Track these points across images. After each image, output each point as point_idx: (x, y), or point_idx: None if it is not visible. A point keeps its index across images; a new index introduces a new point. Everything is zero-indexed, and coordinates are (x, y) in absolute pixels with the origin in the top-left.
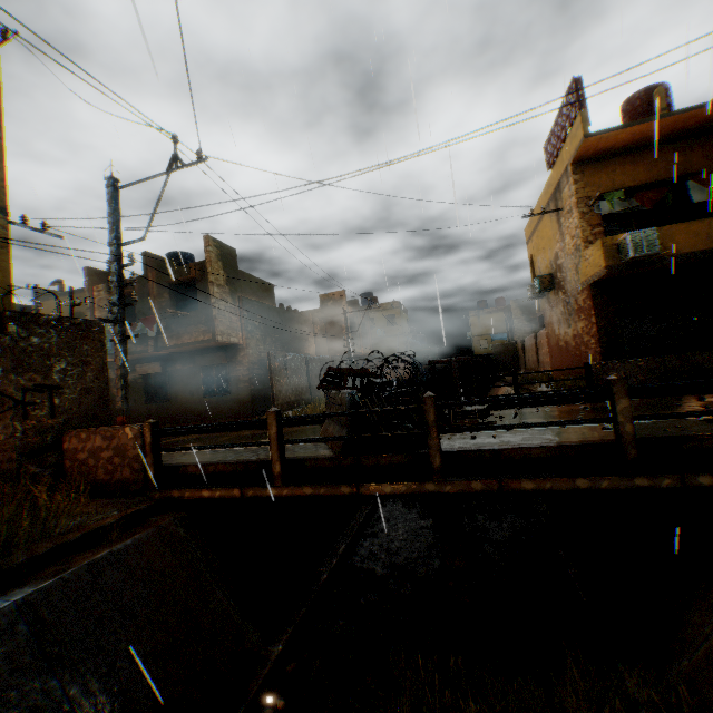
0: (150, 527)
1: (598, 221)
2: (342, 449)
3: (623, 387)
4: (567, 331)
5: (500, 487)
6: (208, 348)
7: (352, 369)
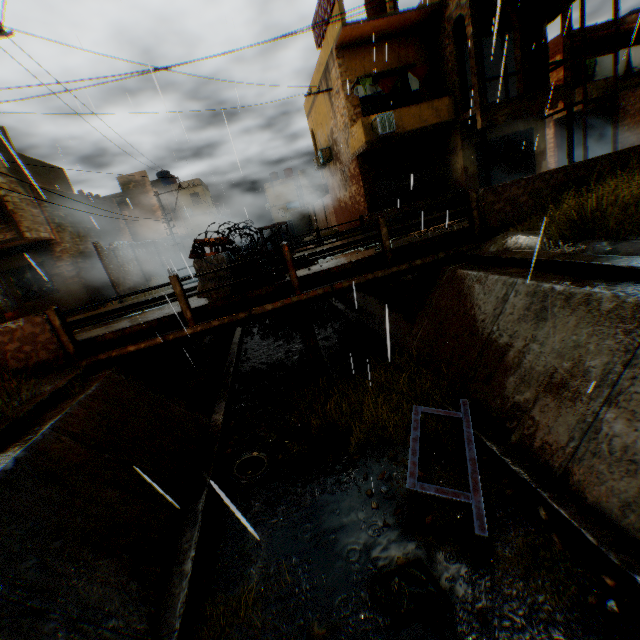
0: (101, 379)
1: (358, 103)
2: (230, 293)
3: (384, 221)
4: (346, 194)
5: (332, 289)
6: (12, 248)
7: (215, 238)
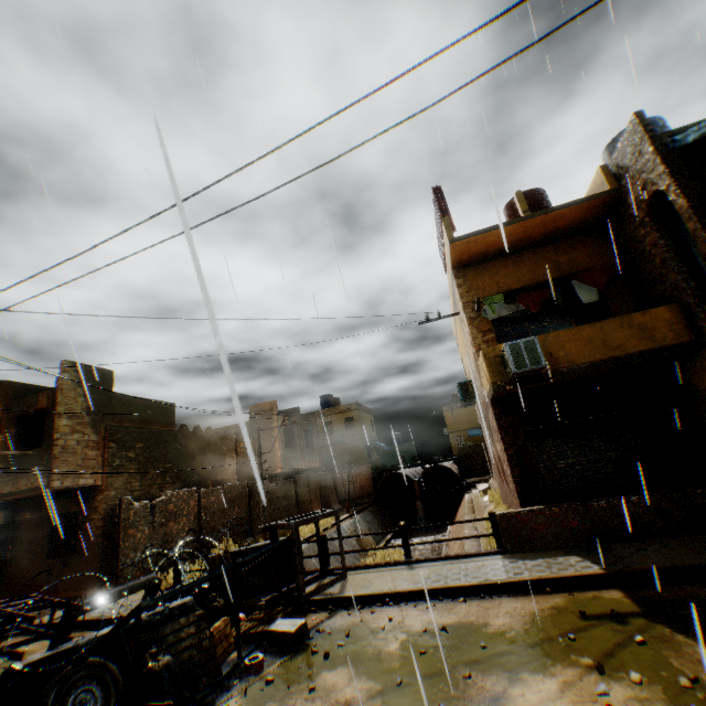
0: None
1: (490, 326)
2: None
3: None
4: (494, 450)
5: None
6: (64, 490)
7: None
